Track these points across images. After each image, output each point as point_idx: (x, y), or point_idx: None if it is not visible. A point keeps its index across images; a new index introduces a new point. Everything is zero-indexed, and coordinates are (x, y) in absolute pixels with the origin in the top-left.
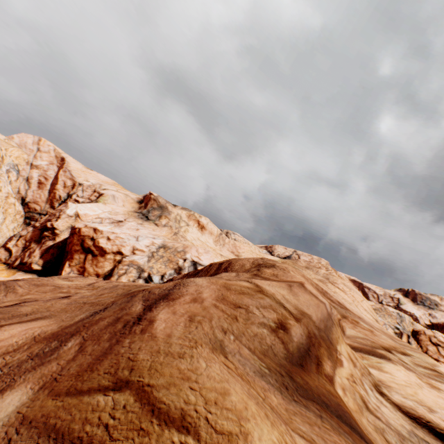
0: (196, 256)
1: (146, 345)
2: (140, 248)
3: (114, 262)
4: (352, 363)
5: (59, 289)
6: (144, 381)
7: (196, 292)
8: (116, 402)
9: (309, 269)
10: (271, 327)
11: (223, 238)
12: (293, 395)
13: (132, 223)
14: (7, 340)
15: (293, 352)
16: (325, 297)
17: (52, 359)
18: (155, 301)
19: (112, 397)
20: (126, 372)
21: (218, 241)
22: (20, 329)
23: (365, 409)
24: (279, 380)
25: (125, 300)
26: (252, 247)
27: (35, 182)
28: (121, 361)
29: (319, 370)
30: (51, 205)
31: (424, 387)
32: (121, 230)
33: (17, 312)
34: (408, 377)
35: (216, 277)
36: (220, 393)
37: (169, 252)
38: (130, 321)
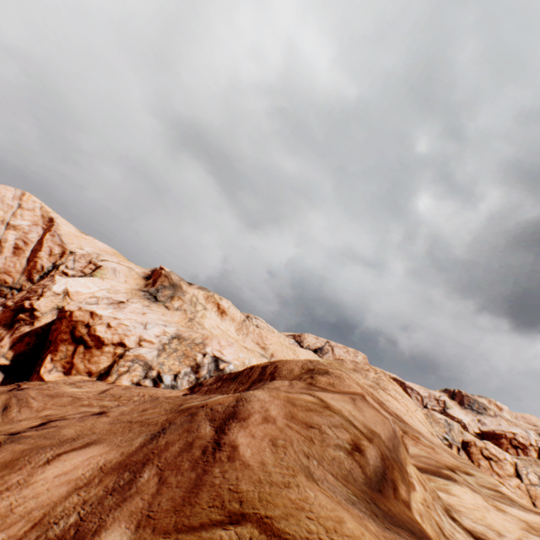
0: (218, 350)
1: (243, 474)
2: (149, 338)
3: (114, 356)
4: (422, 486)
5: (79, 401)
6: (261, 512)
7: (263, 409)
8: (240, 535)
9: (358, 372)
10: (347, 449)
11: (246, 326)
12: (384, 522)
13: (137, 305)
14: (72, 472)
15: (370, 476)
16: (383, 409)
17: (133, 493)
18: (224, 421)
19: (234, 530)
20: (236, 504)
21: (241, 330)
22: (81, 458)
23: (442, 536)
24: (368, 507)
25: (186, 419)
26: (282, 337)
27: (9, 247)
28: (223, 493)
29: (396, 495)
30: (29, 276)
31: (490, 510)
32: (126, 315)
33: (62, 436)
34: (475, 499)
35: (274, 388)
36: (336, 521)
37: (185, 344)
38: (208, 446)
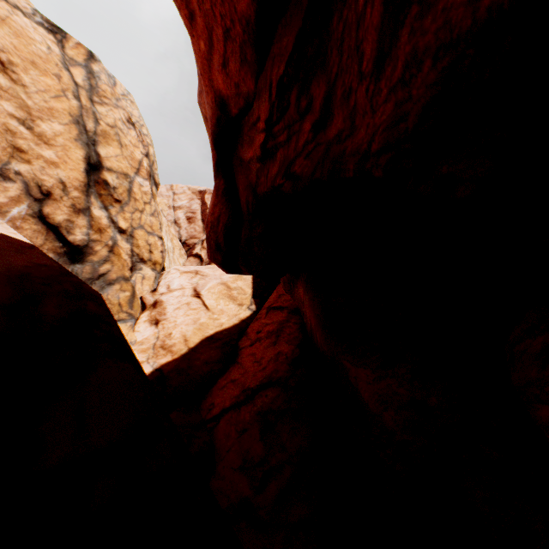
0: None
1: None
2: None
3: None
4: None
5: None
6: None
7: None
8: None
9: None
10: None
11: None
12: None
13: None
14: None
15: None
16: None
17: None
18: None
19: None
20: None
21: None
22: None
23: None
24: None
25: None
26: None
27: (183, 221)
28: None
29: None
30: None
31: None
32: None
33: None
34: None
35: None
36: None
37: None
38: None
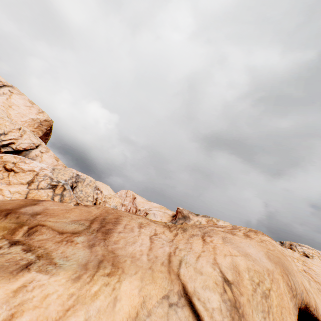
0: None
1: None
2: None
3: None
4: None
5: None
6: None
7: None
8: None
9: (200, 227)
10: None
11: None
12: None
13: None
14: None
15: None
16: (98, 224)
17: None
18: None
19: None
20: None
21: None
22: None
23: None
24: None
25: None
26: (288, 249)
27: None
28: None
29: None
30: None
31: None
32: None
33: None
34: None
35: None
36: None
37: None
38: None
